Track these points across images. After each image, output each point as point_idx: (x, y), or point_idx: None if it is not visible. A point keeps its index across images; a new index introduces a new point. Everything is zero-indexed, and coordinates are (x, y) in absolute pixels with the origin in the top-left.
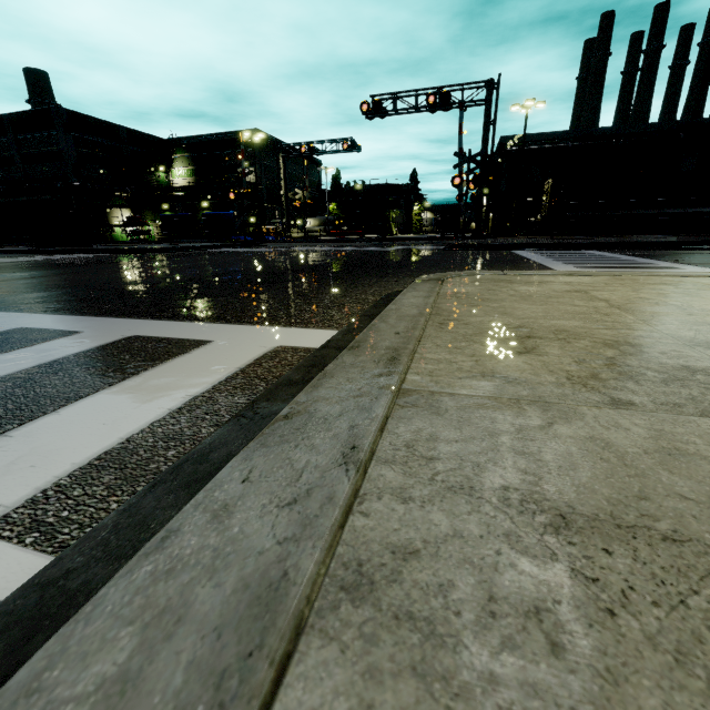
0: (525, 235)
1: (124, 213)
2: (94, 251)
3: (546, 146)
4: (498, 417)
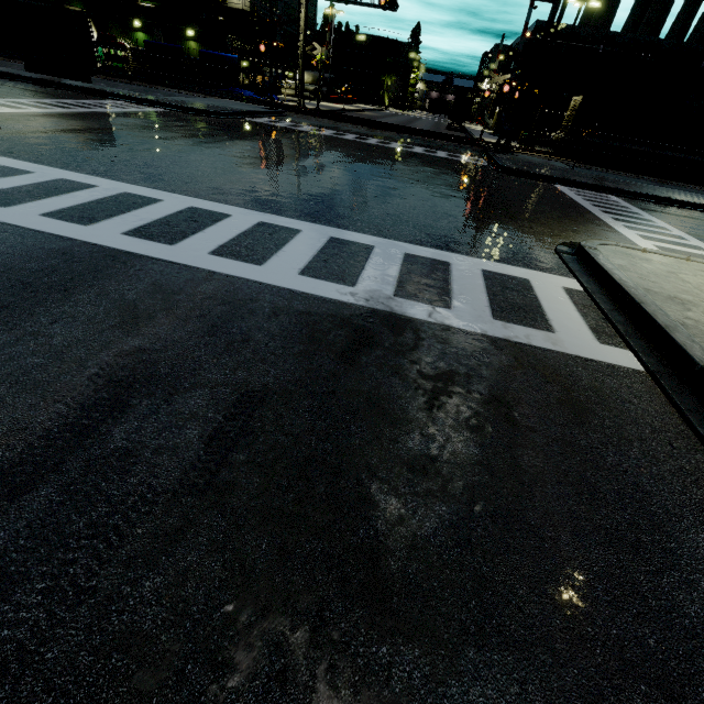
0: (543, 154)
1: None
2: (130, 99)
3: (578, 45)
4: (703, 331)
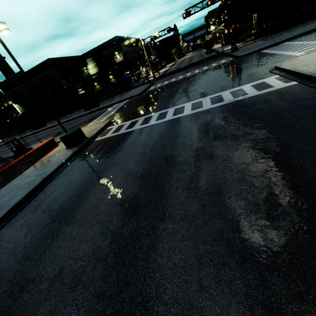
0: (251, 41)
1: (82, 92)
2: (117, 102)
3: None
4: (312, 68)
